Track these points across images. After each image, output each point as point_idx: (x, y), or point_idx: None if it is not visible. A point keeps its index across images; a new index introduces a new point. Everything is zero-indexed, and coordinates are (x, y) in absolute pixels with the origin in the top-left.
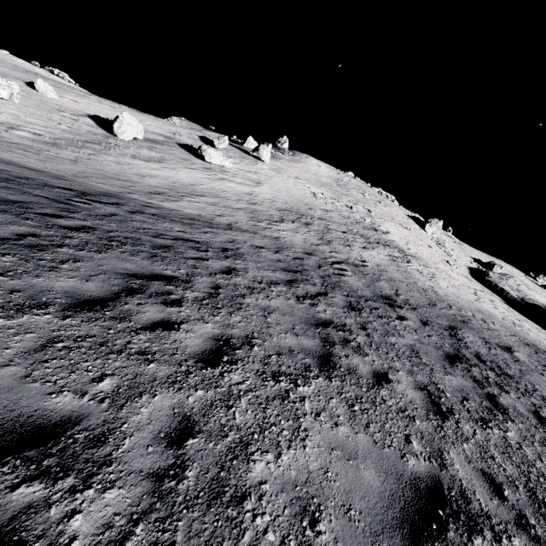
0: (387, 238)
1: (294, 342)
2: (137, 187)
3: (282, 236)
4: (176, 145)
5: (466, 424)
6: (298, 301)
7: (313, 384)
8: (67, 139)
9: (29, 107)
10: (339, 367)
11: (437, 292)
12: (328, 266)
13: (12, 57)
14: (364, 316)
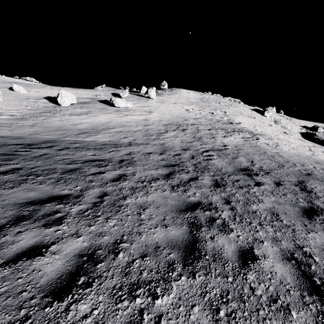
0: (240, 126)
1: (162, 236)
2: (70, 132)
3: (166, 142)
4: (97, 102)
5: None
6: (172, 190)
7: (174, 289)
8: (30, 114)
9: (9, 101)
10: (204, 254)
11: (282, 155)
12: (199, 155)
13: (2, 77)
14: (228, 190)
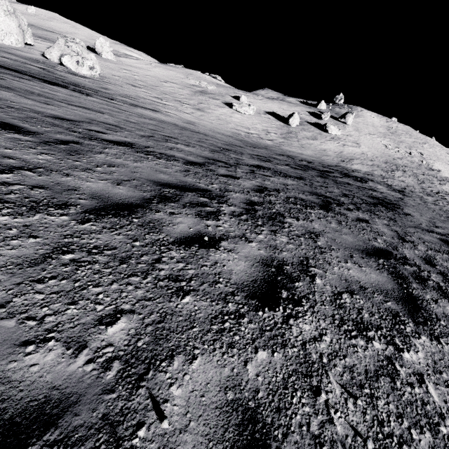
0: (443, 175)
1: None
2: (334, 159)
3: (403, 180)
4: (307, 123)
5: None
6: None
7: None
8: (283, 133)
9: (255, 116)
10: None
11: None
12: (437, 194)
13: (202, 75)
14: None
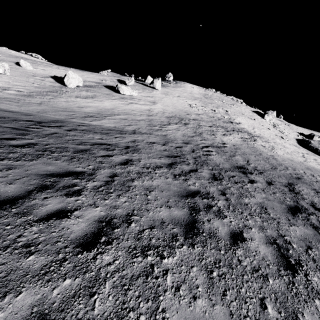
0: (239, 127)
1: (166, 214)
2: (77, 114)
3: (169, 134)
4: (103, 87)
5: (314, 275)
6: (174, 178)
7: (177, 253)
8: (37, 91)
9: (16, 76)
10: (201, 232)
11: (276, 158)
12: (199, 150)
13: (9, 50)
14: (224, 183)
